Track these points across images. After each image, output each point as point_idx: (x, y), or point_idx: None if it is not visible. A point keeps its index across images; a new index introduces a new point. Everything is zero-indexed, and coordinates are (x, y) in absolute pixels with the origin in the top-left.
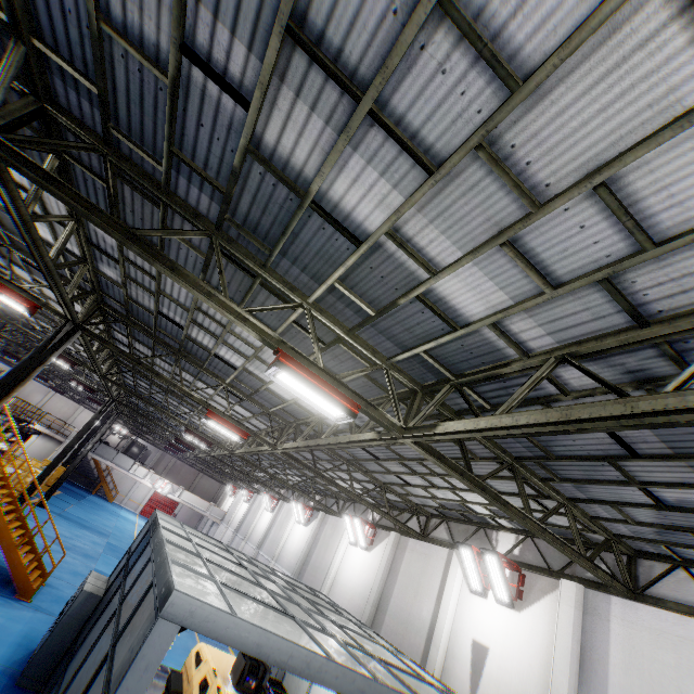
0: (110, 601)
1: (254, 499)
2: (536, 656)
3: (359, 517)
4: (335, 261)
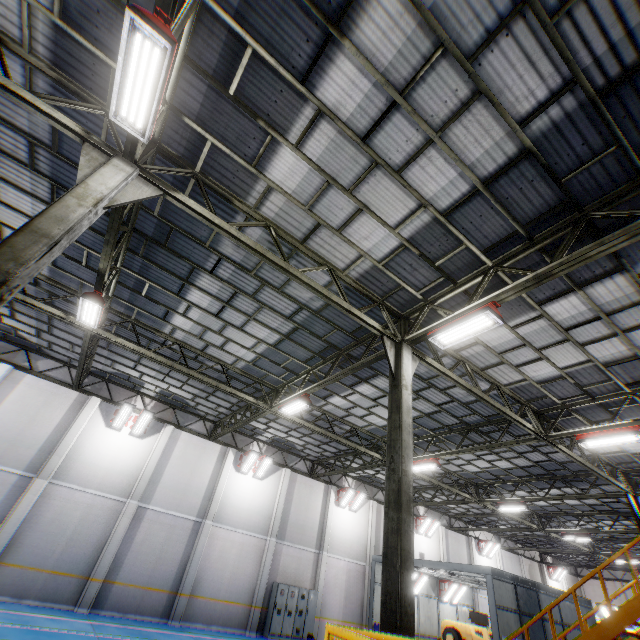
0: (546, 631)
1: (5, 377)
2: (436, 552)
3: (367, 494)
4: (595, 517)
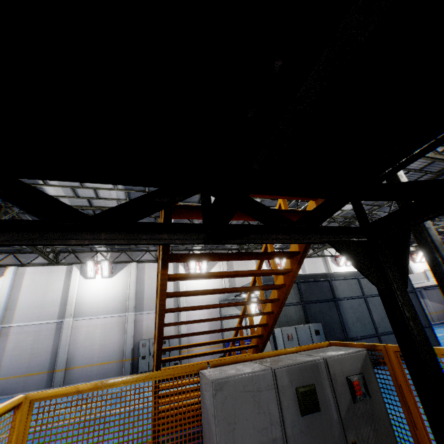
0: (340, 309)
1: None
2: None
3: None
4: None
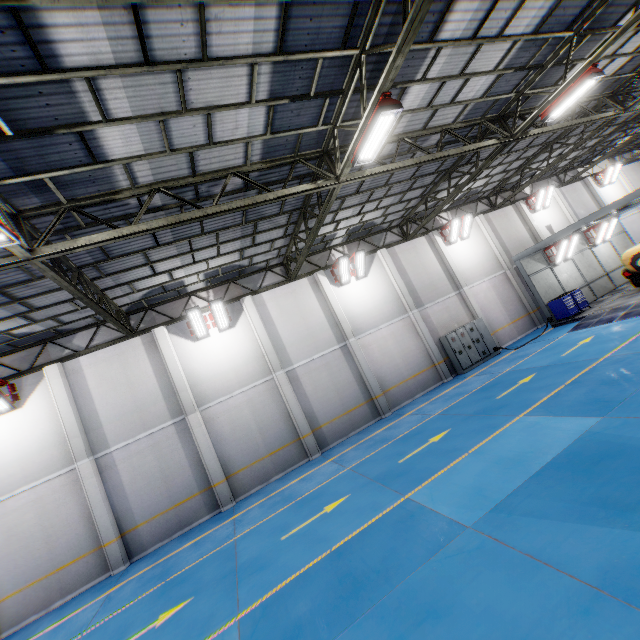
0: None
1: (64, 376)
2: (560, 215)
3: (472, 213)
4: None
